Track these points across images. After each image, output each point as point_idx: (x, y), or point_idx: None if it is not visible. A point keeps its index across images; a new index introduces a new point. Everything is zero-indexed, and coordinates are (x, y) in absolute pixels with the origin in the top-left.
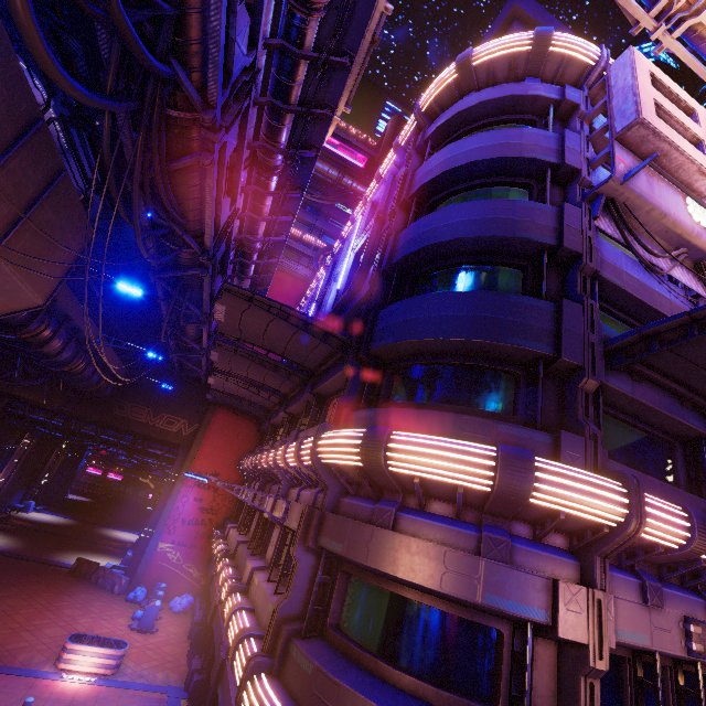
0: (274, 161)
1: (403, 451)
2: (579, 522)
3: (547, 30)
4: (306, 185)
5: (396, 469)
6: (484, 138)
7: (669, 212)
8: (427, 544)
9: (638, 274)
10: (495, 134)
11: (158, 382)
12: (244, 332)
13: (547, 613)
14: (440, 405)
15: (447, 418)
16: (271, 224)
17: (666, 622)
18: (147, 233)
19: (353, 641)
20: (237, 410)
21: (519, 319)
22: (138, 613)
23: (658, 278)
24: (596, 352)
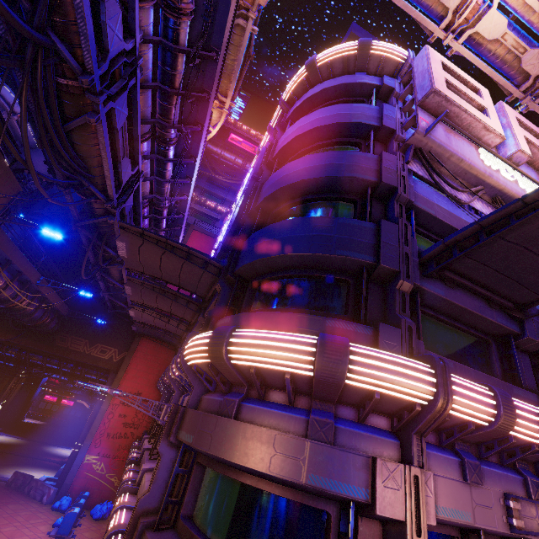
0: (168, 134)
1: (240, 344)
2: (395, 402)
3: (368, 39)
4: (197, 155)
5: (236, 361)
6: (324, 111)
7: (464, 157)
8: (260, 429)
9: (447, 206)
10: (332, 108)
11: (94, 318)
12: (145, 266)
13: (367, 491)
14: (284, 309)
15: (284, 317)
16: (176, 187)
17: (487, 499)
18: (50, 179)
19: (199, 531)
20: (158, 340)
21: (346, 236)
22: (59, 521)
23: (464, 210)
24: (410, 260)
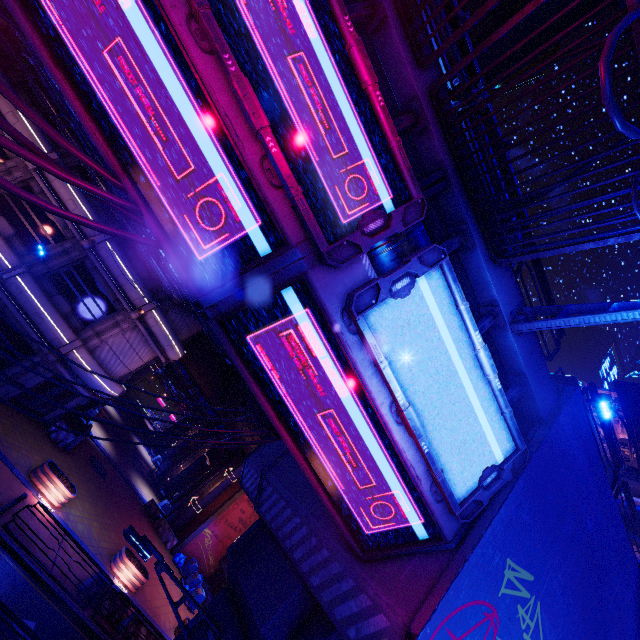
0: None
1: None
2: None
3: None
4: None
5: None
6: None
7: None
8: None
9: None
10: None
11: None
12: None
13: None
14: None
15: None
16: None
17: None
18: None
19: None
20: None
21: None
22: (187, 588)
23: None
24: None
